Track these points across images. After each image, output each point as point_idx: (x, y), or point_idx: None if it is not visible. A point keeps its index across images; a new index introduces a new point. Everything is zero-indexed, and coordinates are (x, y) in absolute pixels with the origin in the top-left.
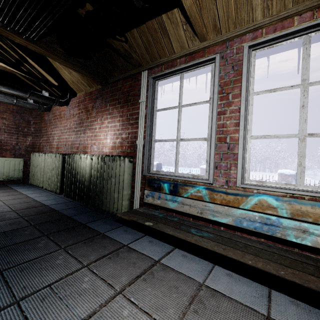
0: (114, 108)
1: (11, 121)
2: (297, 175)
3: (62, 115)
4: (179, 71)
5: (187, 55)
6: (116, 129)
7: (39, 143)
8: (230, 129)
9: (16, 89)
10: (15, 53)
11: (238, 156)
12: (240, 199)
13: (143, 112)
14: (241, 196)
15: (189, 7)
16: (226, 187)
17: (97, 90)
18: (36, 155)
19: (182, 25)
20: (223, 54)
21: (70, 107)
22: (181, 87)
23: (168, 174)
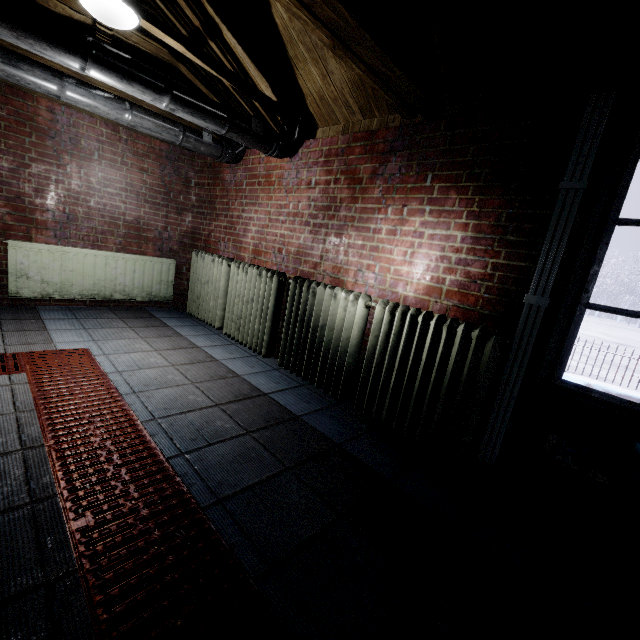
0: (452, 188)
1: (157, 177)
2: None
3: (275, 178)
4: None
5: None
6: (451, 246)
7: (207, 230)
8: None
9: (205, 116)
10: (194, 13)
11: None
12: None
13: (568, 219)
14: None
15: None
16: None
17: (394, 129)
18: (206, 258)
19: None
20: None
21: (299, 161)
22: None
23: (627, 408)
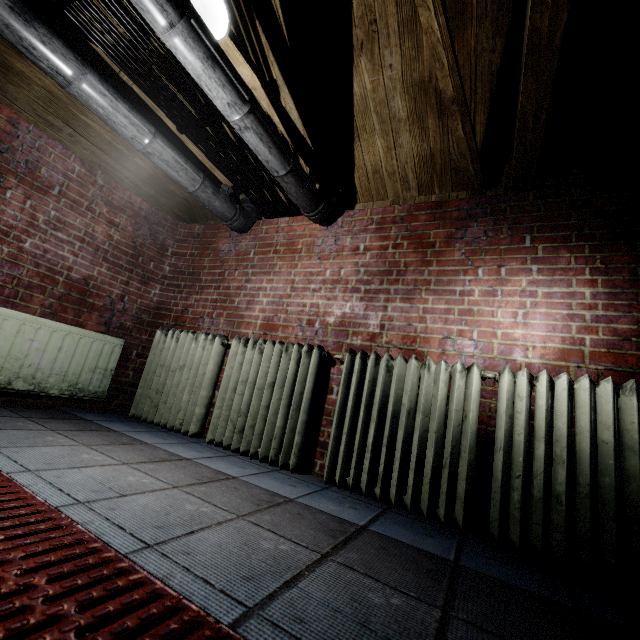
0: (562, 248)
1: (128, 235)
2: None
3: (302, 245)
4: None
5: None
6: (580, 303)
7: (182, 305)
8: None
9: (275, 146)
10: None
11: None
12: None
13: None
14: None
15: None
16: None
17: (470, 199)
18: (182, 336)
19: None
20: None
21: (339, 229)
22: None
23: None
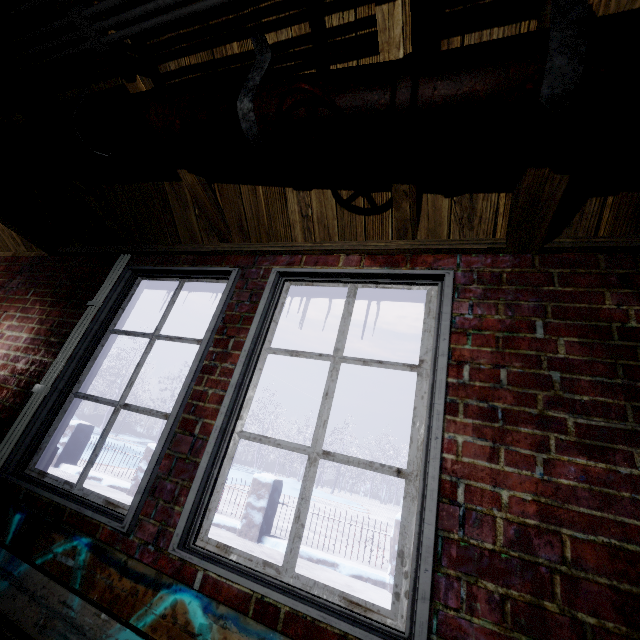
0: (40, 301)
1: None
2: (288, 544)
3: None
4: (178, 273)
5: (199, 254)
6: (16, 345)
7: None
8: (209, 407)
9: None
10: None
11: (197, 472)
12: (141, 595)
13: (83, 326)
14: (147, 586)
15: (192, 186)
16: (152, 549)
17: (31, 257)
18: None
19: (194, 208)
20: (246, 271)
21: None
22: (172, 301)
23: (56, 487)
